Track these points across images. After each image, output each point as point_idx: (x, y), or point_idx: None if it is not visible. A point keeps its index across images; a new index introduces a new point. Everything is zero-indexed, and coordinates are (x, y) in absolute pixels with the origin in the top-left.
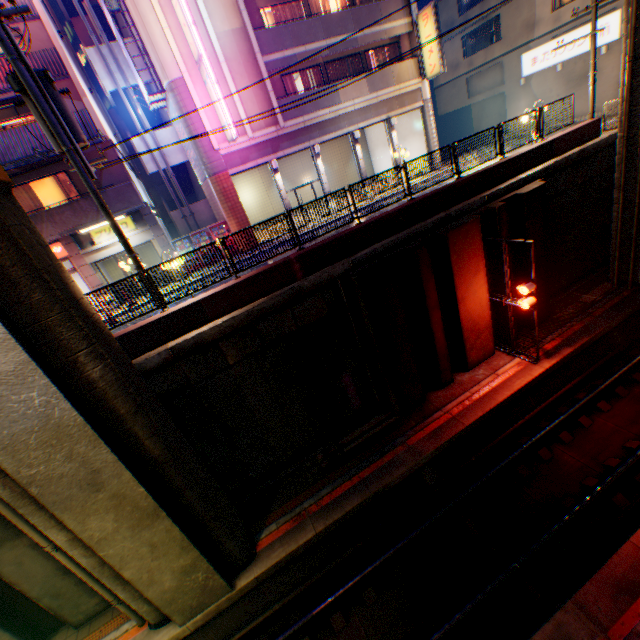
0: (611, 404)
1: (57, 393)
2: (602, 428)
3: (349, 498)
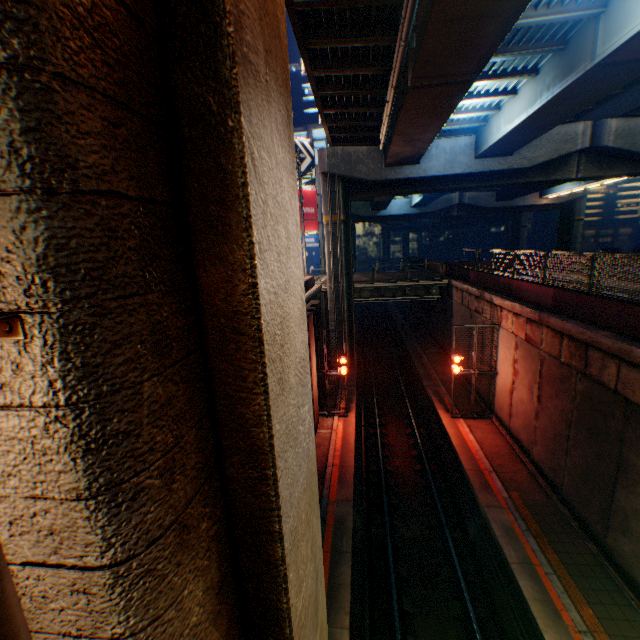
0: (386, 428)
1: (311, 409)
2: (395, 441)
3: (341, 572)
